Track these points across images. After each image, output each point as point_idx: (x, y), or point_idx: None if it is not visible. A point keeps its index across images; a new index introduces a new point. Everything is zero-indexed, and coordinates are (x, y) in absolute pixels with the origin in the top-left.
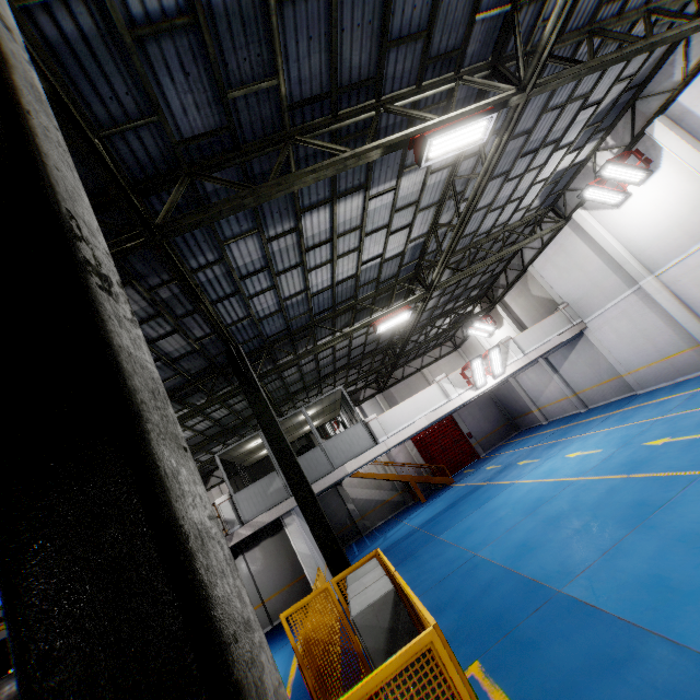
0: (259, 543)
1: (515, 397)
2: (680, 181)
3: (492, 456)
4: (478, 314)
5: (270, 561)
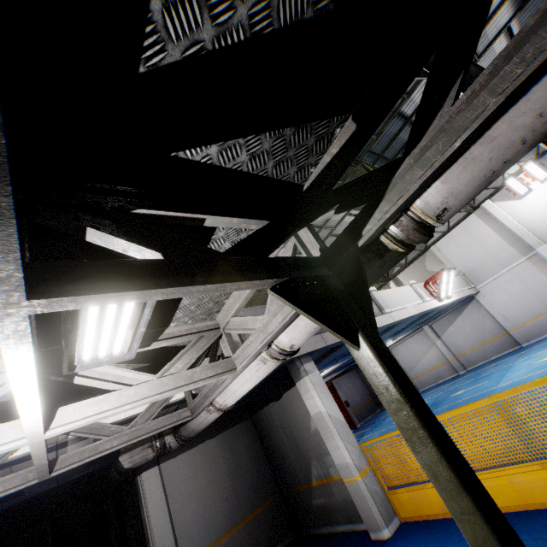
0: (188, 447)
1: None
2: None
3: (380, 418)
4: (379, 282)
5: (202, 482)
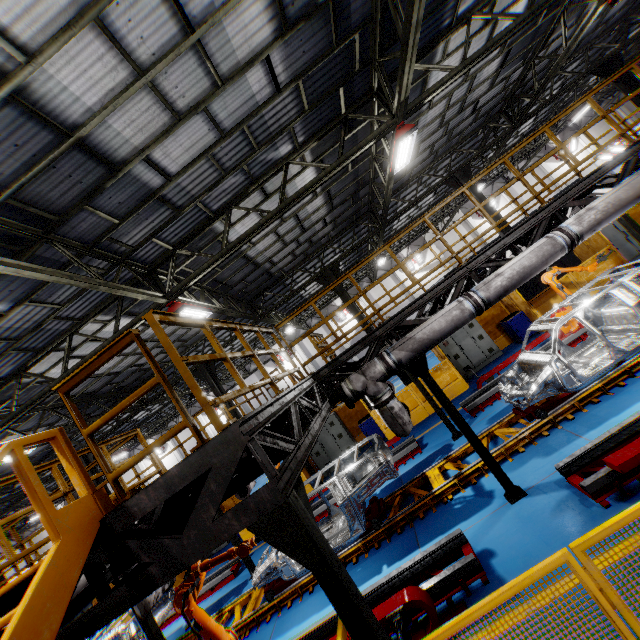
0: None
1: None
2: (172, 457)
3: None
4: None
5: None
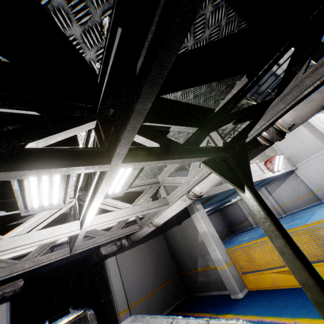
0: (130, 247)
1: (237, 213)
2: None
3: (233, 239)
4: None
5: (138, 266)
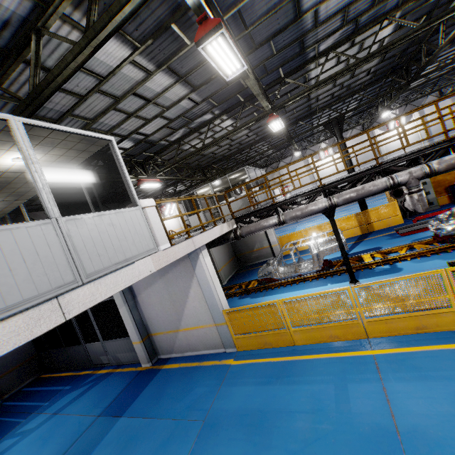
0: None
1: None
2: (338, 160)
3: None
4: None
5: (220, 248)
